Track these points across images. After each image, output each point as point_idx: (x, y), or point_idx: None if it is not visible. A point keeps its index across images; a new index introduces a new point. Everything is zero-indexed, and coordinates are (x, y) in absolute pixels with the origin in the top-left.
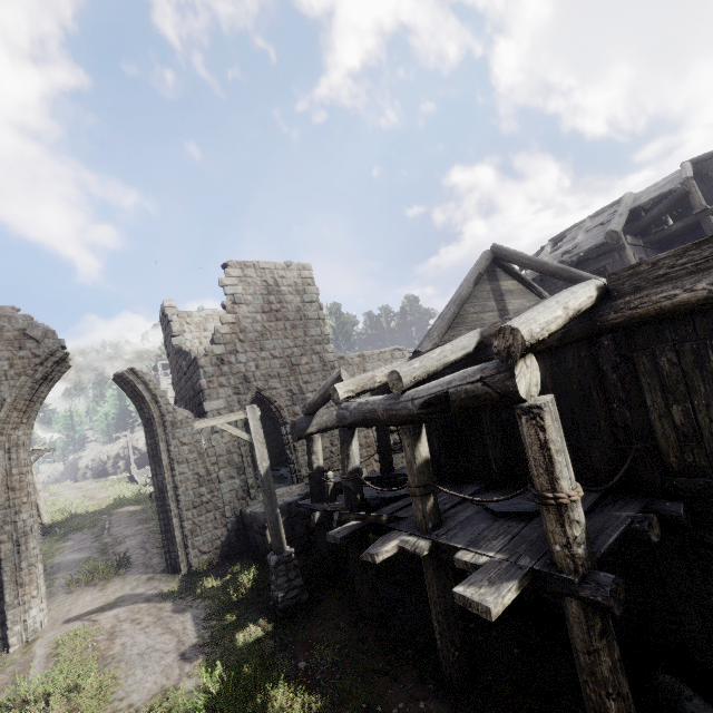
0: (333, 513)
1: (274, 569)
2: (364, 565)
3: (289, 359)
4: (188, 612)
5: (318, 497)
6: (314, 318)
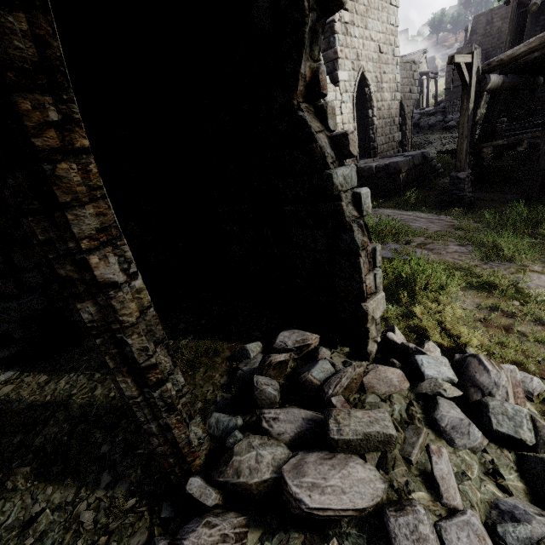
0: (523, 140)
1: (464, 180)
2: (543, 171)
3: (378, 44)
4: (386, 211)
5: (470, 143)
6: (393, 3)
